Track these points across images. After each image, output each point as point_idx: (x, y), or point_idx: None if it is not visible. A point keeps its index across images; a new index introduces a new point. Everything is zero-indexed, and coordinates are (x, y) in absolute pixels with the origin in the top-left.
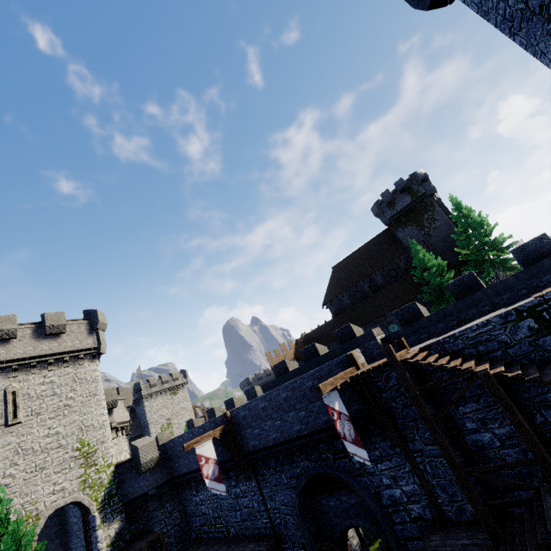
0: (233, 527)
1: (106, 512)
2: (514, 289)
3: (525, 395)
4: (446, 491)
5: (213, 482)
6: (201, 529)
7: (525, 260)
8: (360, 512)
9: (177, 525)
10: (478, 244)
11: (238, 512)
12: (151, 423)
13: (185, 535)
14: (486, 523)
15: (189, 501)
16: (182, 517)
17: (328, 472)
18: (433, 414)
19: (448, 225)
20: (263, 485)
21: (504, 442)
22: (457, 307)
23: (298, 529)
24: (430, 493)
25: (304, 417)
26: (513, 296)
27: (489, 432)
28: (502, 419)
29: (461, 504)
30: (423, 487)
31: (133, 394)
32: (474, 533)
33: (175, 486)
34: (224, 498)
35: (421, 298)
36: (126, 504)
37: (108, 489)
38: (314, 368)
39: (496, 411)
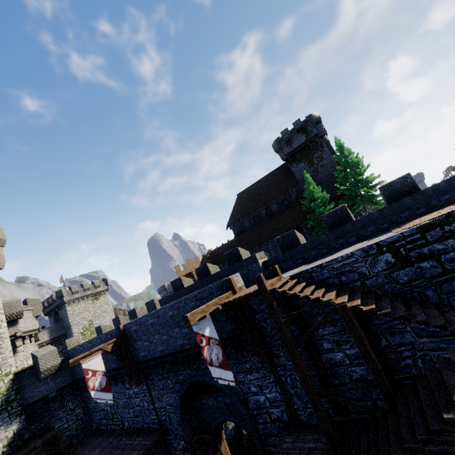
0: (127, 421)
1: (3, 417)
2: (377, 223)
3: (375, 322)
4: (301, 399)
5: (99, 393)
6: (101, 422)
7: (390, 197)
8: (232, 410)
9: (79, 420)
10: (353, 181)
11: (131, 410)
12: (74, 324)
13: (87, 427)
14: (329, 437)
15: (91, 399)
16: (85, 412)
17: (206, 380)
18: (297, 335)
19: (333, 163)
20: (152, 389)
21: (352, 361)
22: (329, 237)
23: (180, 425)
24: (288, 401)
25: (187, 334)
26: (376, 229)
27: (341, 352)
28: (353, 342)
29: (312, 410)
30: (283, 395)
31: (56, 300)
32: (320, 436)
33: (78, 387)
34: (119, 398)
35: (305, 224)
36: (26, 407)
37: (6, 396)
38: (204, 285)
39: (349, 335)
